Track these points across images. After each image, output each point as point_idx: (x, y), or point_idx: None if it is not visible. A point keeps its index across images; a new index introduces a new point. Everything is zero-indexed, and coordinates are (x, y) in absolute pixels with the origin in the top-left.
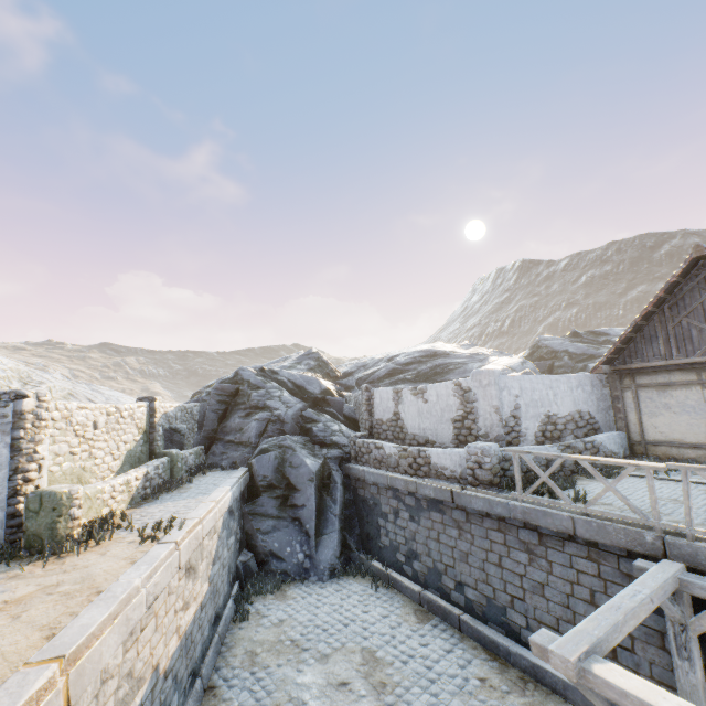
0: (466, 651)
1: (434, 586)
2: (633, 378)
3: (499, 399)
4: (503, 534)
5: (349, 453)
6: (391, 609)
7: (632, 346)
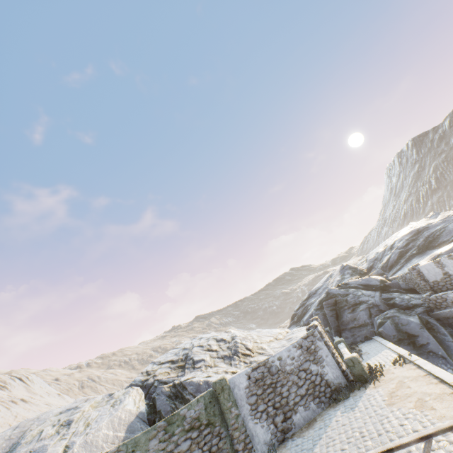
0: None
1: None
2: None
3: None
4: None
5: (428, 307)
6: None
7: None
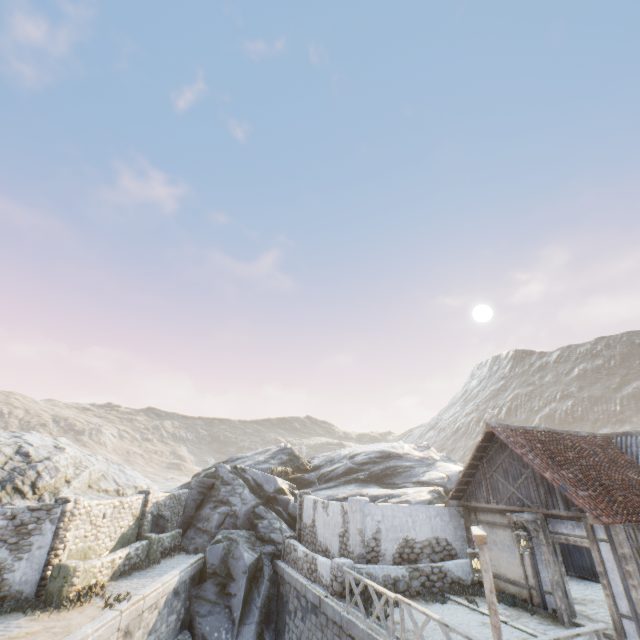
0: None
1: None
2: (475, 514)
3: (363, 523)
4: (340, 639)
5: (280, 550)
6: None
7: (470, 487)
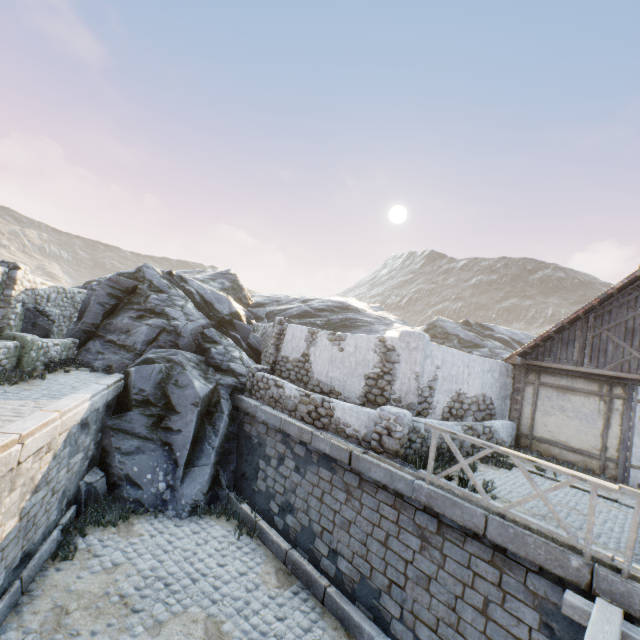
0: (325, 632)
1: (304, 547)
2: (539, 376)
3: (421, 366)
4: (397, 512)
5: (244, 384)
6: (251, 565)
7: (548, 346)
